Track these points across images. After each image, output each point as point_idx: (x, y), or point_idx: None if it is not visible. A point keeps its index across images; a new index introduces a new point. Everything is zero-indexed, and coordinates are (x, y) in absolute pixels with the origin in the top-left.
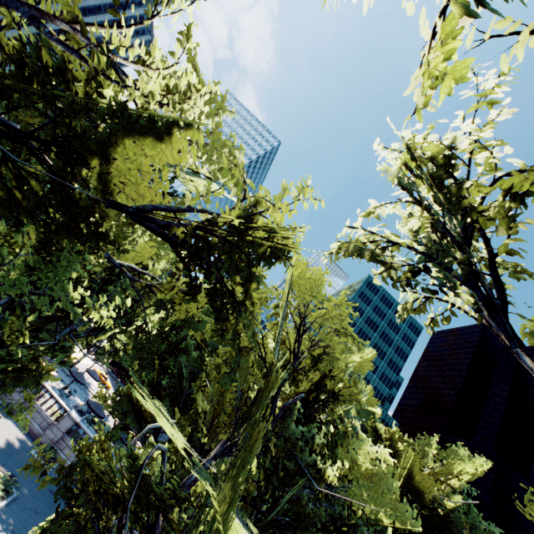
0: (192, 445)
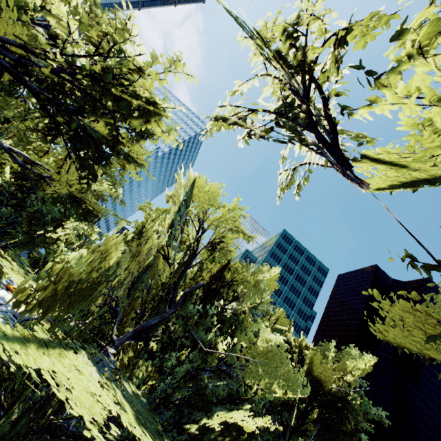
0: (100, 337)
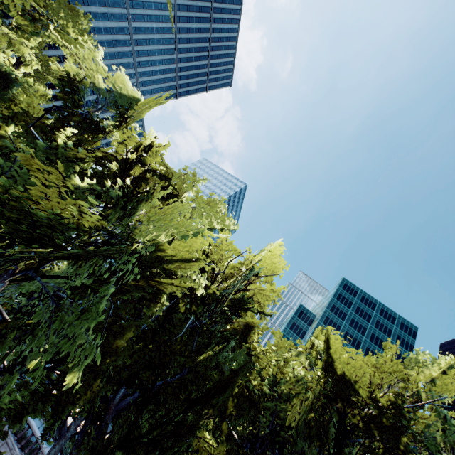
0: None
